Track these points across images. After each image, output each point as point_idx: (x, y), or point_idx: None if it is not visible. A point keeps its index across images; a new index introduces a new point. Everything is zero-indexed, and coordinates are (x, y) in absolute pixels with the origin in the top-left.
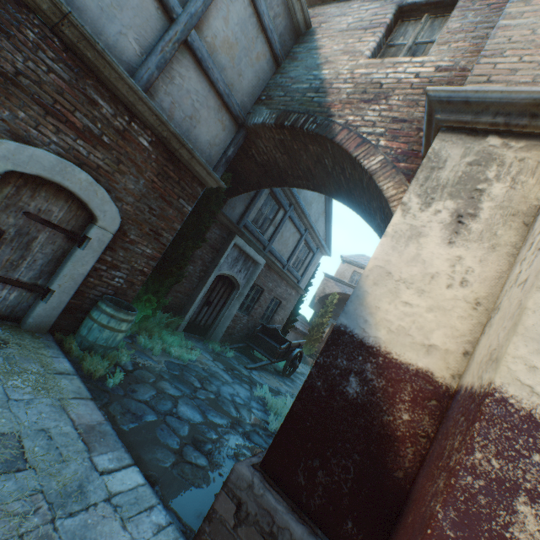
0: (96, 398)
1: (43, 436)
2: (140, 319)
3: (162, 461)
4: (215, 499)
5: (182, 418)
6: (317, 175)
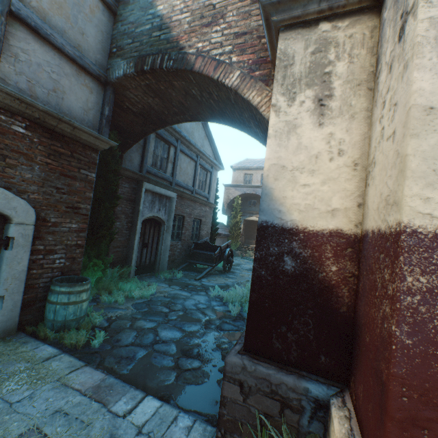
0: (89, 362)
1: (59, 416)
2: (95, 283)
3: (167, 381)
4: (222, 389)
5: (166, 340)
6: (190, 106)
